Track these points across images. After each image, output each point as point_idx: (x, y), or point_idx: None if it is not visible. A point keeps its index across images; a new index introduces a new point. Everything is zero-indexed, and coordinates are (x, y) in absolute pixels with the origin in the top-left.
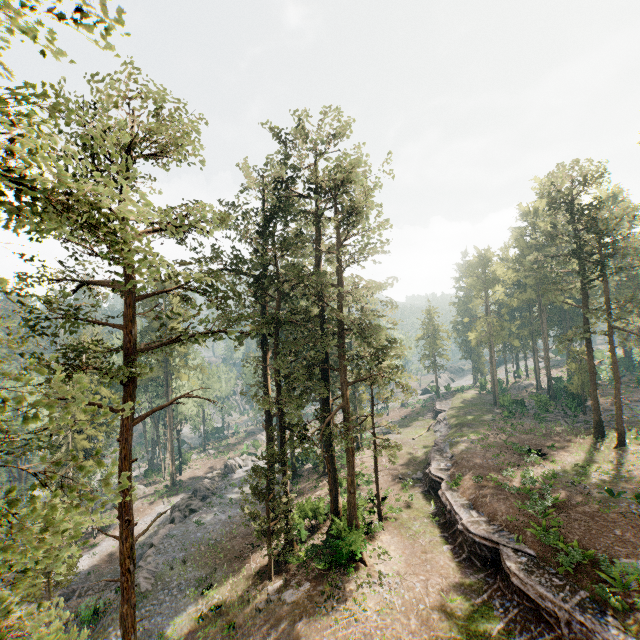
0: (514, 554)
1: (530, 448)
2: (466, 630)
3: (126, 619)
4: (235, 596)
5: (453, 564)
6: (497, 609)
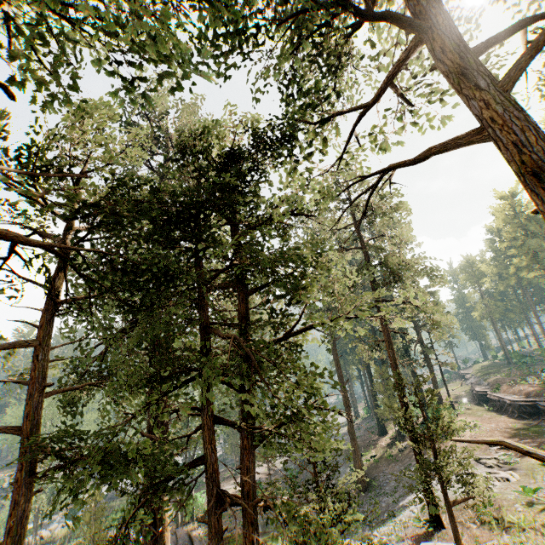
0: (544, 402)
1: (541, 368)
2: (527, 431)
3: (352, 429)
4: (381, 453)
5: (510, 419)
6: (543, 425)
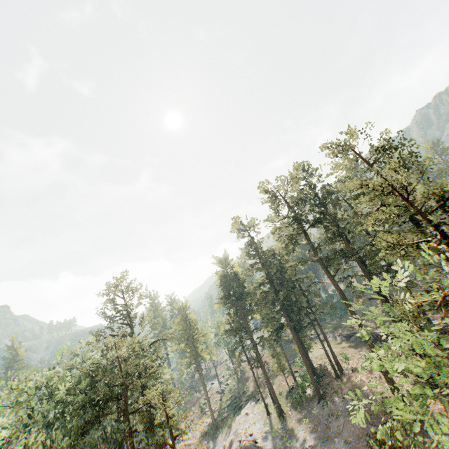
0: None
1: None
2: None
3: None
4: None
5: None
6: None
